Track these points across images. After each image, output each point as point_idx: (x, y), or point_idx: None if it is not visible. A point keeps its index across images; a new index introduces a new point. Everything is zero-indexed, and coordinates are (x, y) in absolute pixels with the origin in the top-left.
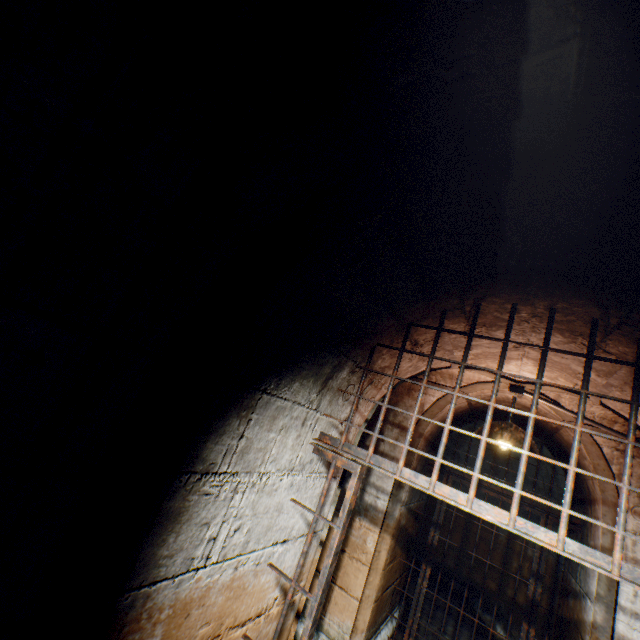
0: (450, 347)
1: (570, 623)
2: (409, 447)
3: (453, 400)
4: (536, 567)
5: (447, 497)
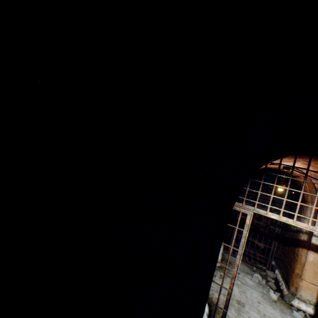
0: (272, 162)
1: (291, 239)
2: (270, 206)
3: (287, 190)
4: (279, 223)
5: (285, 220)
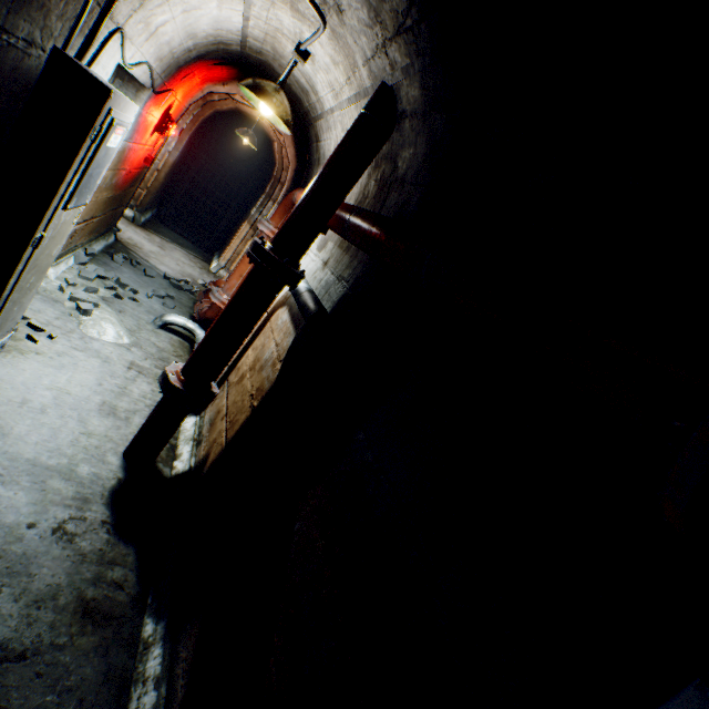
0: None
1: None
2: None
3: None
4: None
5: None
